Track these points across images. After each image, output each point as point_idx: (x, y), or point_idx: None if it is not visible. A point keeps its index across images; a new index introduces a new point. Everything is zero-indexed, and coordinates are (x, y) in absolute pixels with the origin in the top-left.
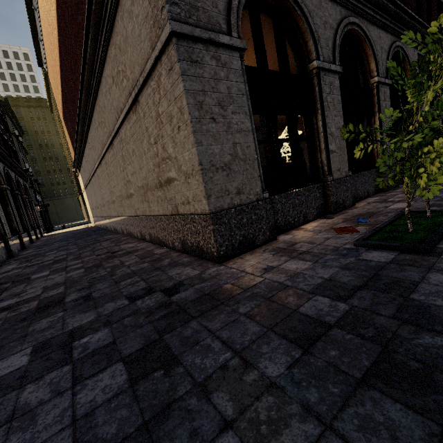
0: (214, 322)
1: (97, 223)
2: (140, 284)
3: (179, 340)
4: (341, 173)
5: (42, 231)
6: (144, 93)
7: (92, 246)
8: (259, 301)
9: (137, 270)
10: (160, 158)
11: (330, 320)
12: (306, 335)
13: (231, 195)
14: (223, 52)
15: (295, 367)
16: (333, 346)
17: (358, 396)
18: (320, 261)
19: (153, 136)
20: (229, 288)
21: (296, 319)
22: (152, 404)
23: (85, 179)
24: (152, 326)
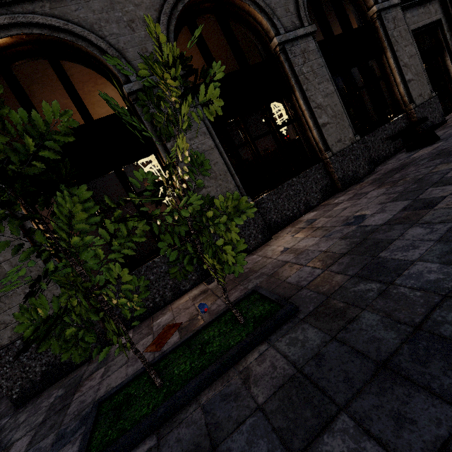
0: None
1: None
2: None
3: None
4: None
5: None
6: None
7: None
8: None
9: None
10: None
11: None
12: None
13: (11, 325)
14: None
15: None
16: None
17: None
18: None
19: None
20: None
21: None
22: None
23: None
24: None
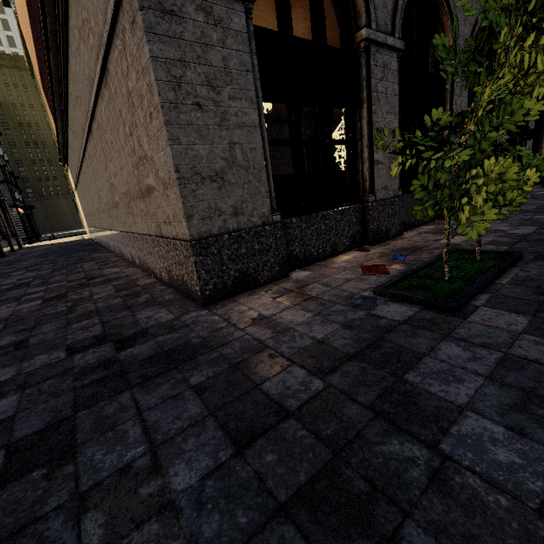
0: (151, 395)
1: (92, 236)
2: (95, 330)
3: (93, 421)
4: (388, 192)
5: (21, 241)
6: (111, 57)
7: (70, 267)
8: (221, 367)
9: (103, 307)
10: (137, 157)
11: (292, 404)
12: (251, 426)
13: (224, 216)
14: (218, 1)
15: (213, 477)
16: (276, 447)
17: (265, 534)
18: (323, 314)
19: (127, 124)
20: (196, 344)
21: (252, 400)
22: (3, 524)
23: (74, 176)
24: (73, 395)
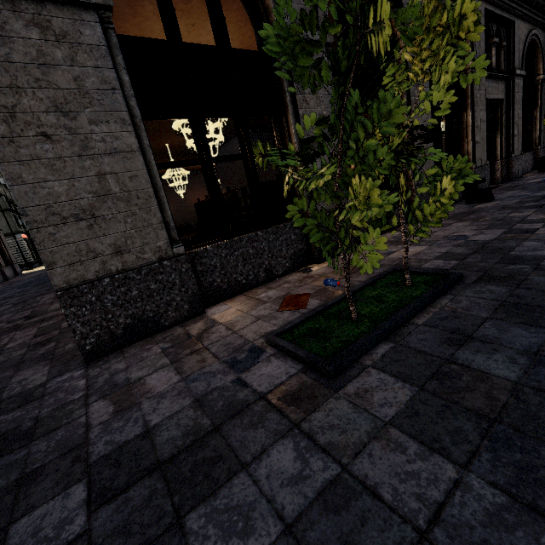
0: None
1: None
2: None
3: None
4: (333, 202)
5: (18, 268)
6: None
7: (30, 301)
8: (5, 481)
9: None
10: None
11: None
12: None
13: (102, 257)
14: (58, 12)
15: None
16: None
17: None
18: (190, 378)
19: None
20: (21, 432)
21: None
22: None
23: None
24: None
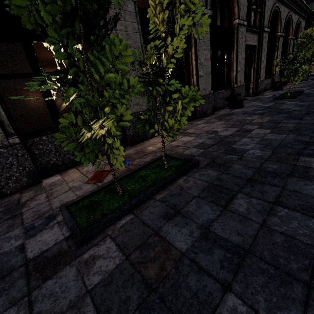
0: None
1: None
2: None
3: None
4: (141, 107)
5: None
6: None
7: None
8: None
9: None
10: None
11: None
12: None
13: None
14: None
15: None
16: None
17: None
18: None
19: None
20: None
21: None
22: None
23: None
24: None
